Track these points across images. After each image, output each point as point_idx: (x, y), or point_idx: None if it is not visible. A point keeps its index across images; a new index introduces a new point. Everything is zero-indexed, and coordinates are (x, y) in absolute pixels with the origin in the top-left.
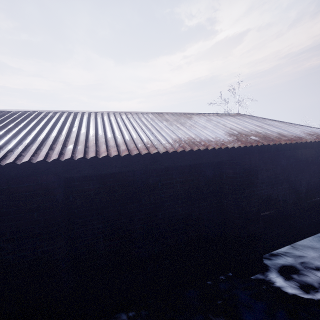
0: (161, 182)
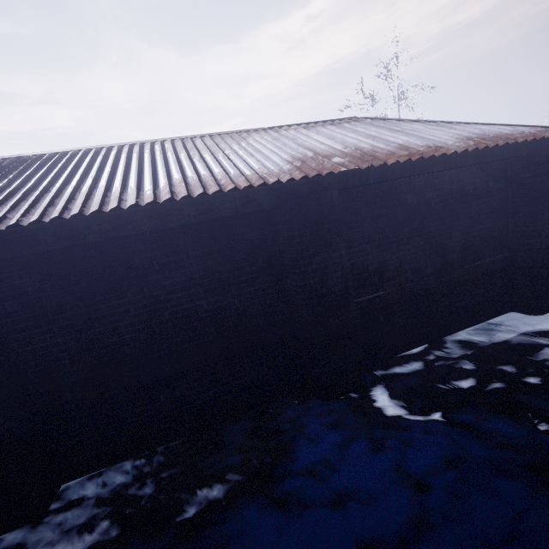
0: (158, 260)
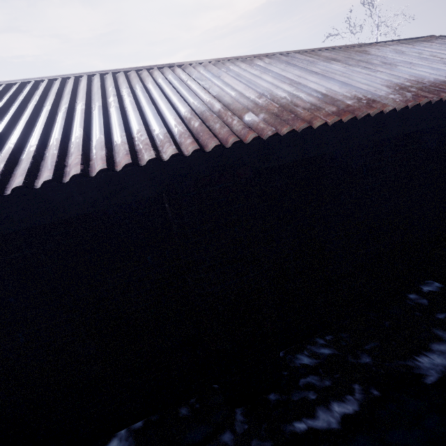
0: (366, 166)
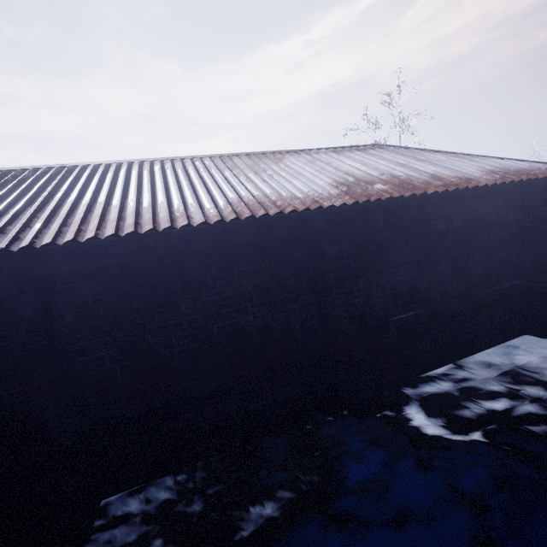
0: (211, 275)
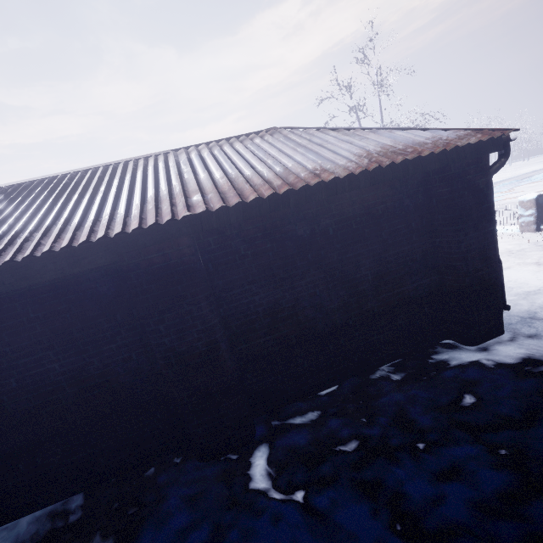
0: None
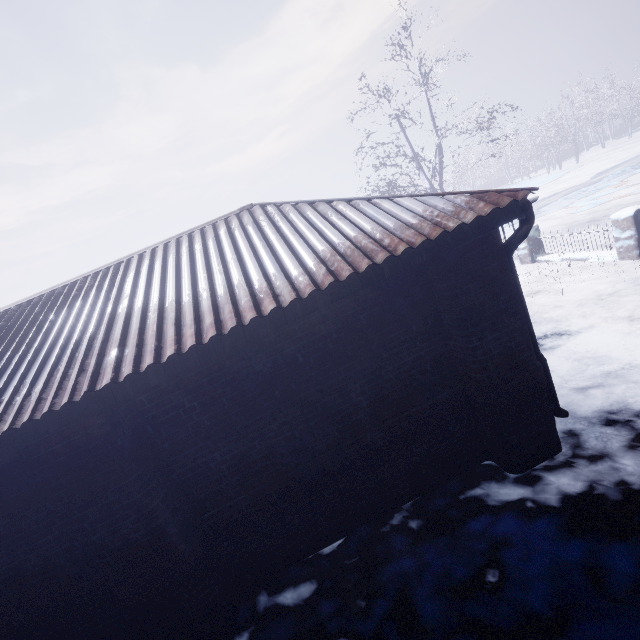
0: None
